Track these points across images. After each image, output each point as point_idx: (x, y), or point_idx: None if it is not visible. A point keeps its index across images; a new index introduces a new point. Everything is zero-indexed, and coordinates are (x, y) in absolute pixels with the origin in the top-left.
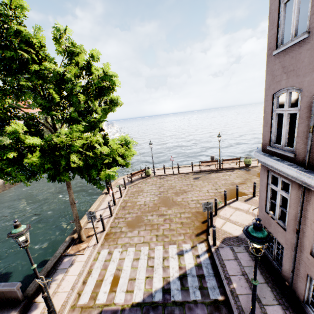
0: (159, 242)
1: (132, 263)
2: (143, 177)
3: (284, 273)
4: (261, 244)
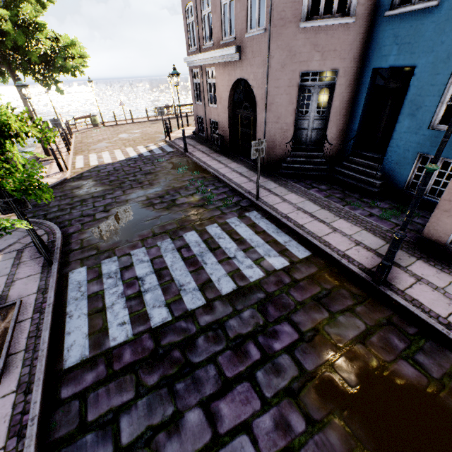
0: (128, 147)
1: (110, 155)
2: (89, 128)
3: (206, 134)
4: (176, 76)
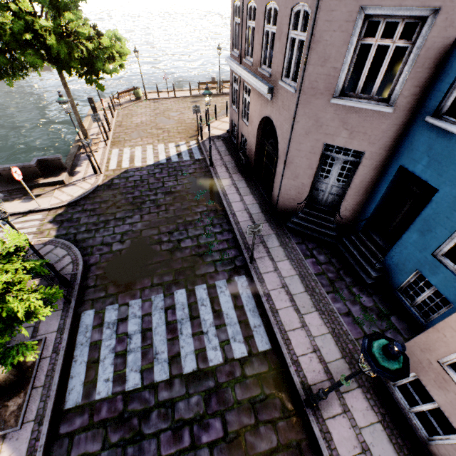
0: (161, 143)
1: (141, 153)
2: (132, 100)
3: (236, 142)
4: (208, 97)
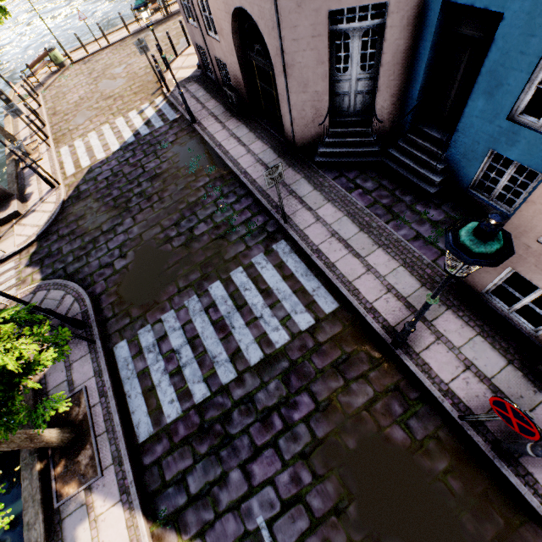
0: (118, 116)
1: (99, 139)
2: (54, 72)
3: (215, 76)
4: (144, 10)
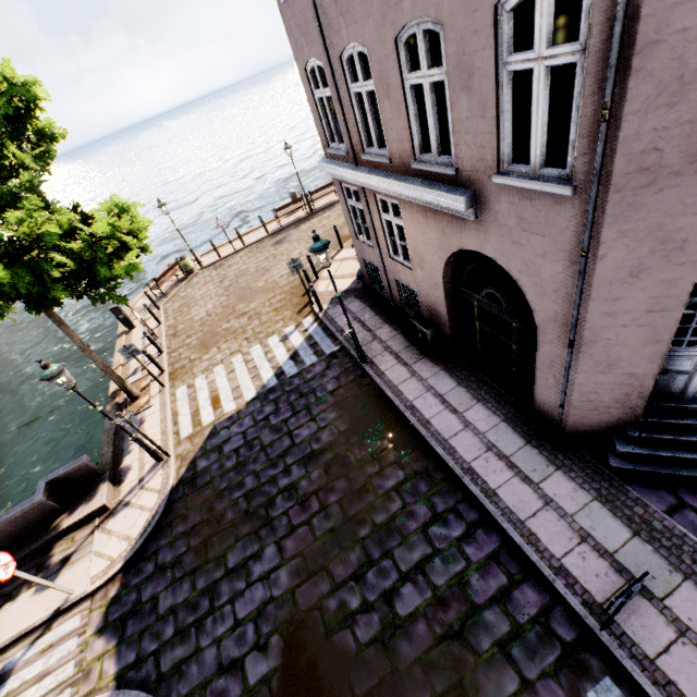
0: (253, 343)
1: (228, 378)
2: (181, 279)
3: (388, 295)
4: (323, 252)
